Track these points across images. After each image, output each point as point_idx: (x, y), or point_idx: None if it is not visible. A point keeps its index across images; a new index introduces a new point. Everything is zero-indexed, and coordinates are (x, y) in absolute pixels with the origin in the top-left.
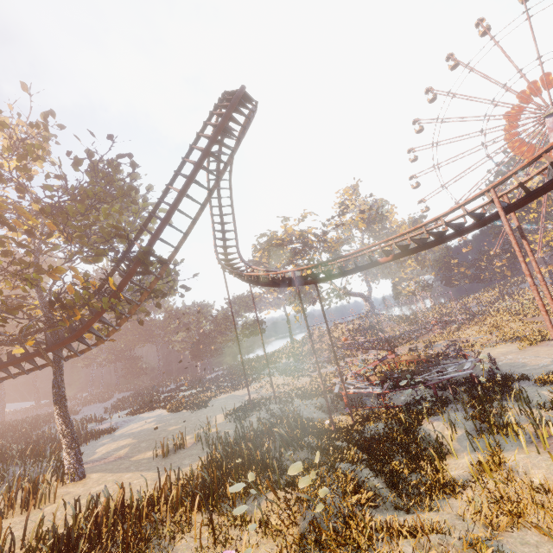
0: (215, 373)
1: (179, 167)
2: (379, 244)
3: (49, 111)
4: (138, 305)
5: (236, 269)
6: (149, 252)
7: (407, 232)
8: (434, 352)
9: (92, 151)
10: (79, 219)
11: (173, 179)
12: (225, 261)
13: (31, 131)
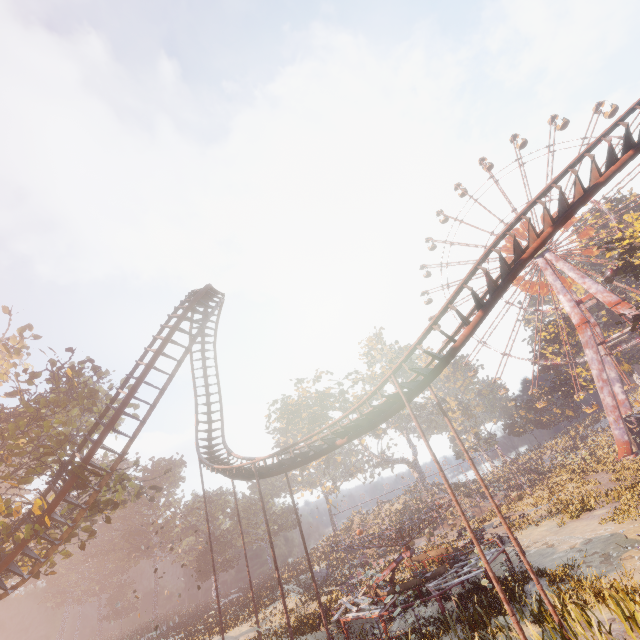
0: (227, 598)
1: (133, 369)
2: (328, 427)
3: (27, 326)
4: (72, 527)
5: (217, 457)
6: (82, 466)
7: (346, 414)
8: (467, 540)
9: (54, 361)
10: (17, 438)
11: (125, 381)
12: (207, 448)
13: (2, 348)
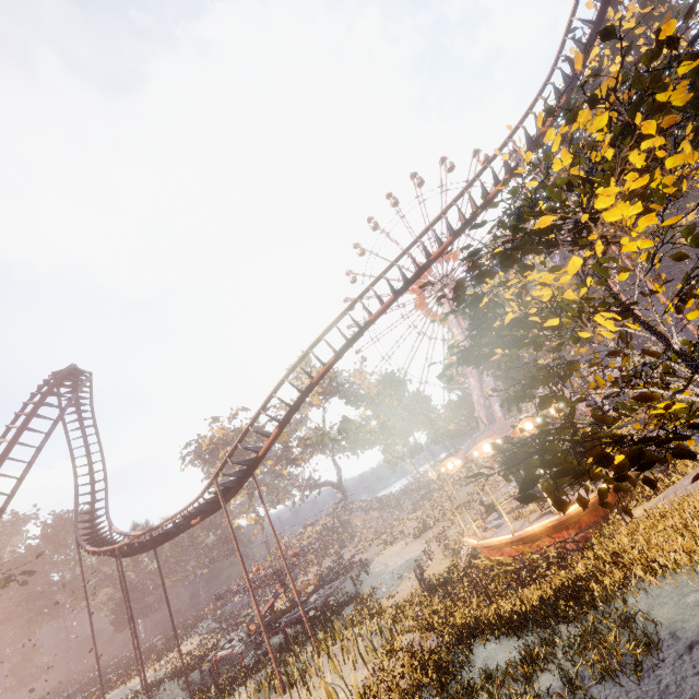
0: (149, 643)
1: None
2: (179, 513)
3: None
4: None
5: (98, 531)
6: None
7: (191, 503)
8: (340, 566)
9: None
10: None
11: None
12: (88, 521)
13: None
